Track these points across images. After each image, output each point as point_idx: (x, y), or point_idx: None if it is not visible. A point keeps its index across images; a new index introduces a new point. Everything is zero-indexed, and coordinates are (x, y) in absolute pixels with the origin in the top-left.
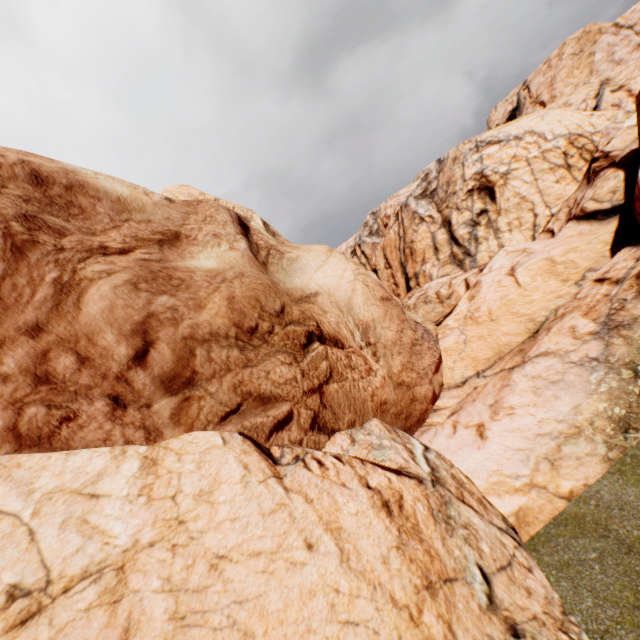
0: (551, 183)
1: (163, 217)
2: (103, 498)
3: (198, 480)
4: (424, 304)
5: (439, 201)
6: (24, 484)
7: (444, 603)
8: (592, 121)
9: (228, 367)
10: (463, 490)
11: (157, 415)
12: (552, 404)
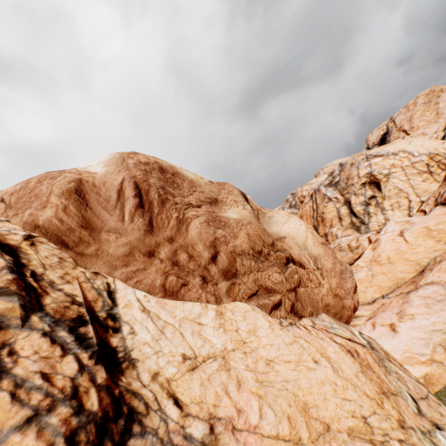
0: (419, 182)
1: (209, 190)
2: (204, 325)
3: (246, 324)
4: (339, 251)
5: (341, 189)
6: (171, 312)
7: (394, 402)
8: (444, 146)
9: (251, 270)
10: (389, 357)
11: (220, 290)
12: (440, 313)
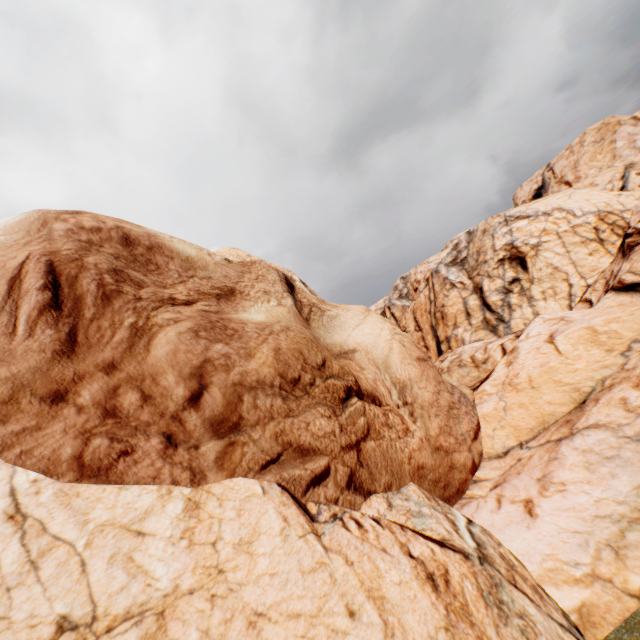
0: (584, 255)
1: (222, 275)
2: (148, 536)
3: (238, 528)
4: (458, 367)
5: (470, 268)
6: (81, 513)
7: None
8: (620, 200)
9: (271, 415)
10: (514, 573)
11: (203, 457)
12: (609, 482)
